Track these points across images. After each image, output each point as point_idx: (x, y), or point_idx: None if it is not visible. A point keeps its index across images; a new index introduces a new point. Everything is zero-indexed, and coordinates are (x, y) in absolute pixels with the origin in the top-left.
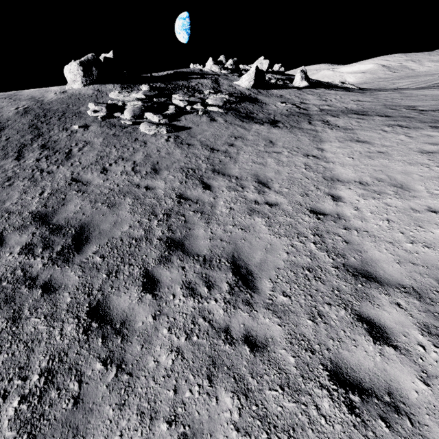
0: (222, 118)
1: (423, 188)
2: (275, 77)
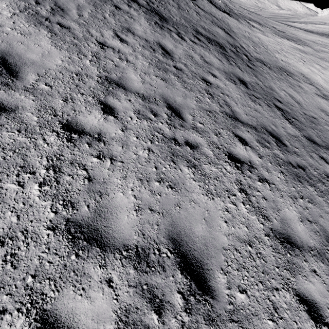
0: None
1: (294, 57)
2: None
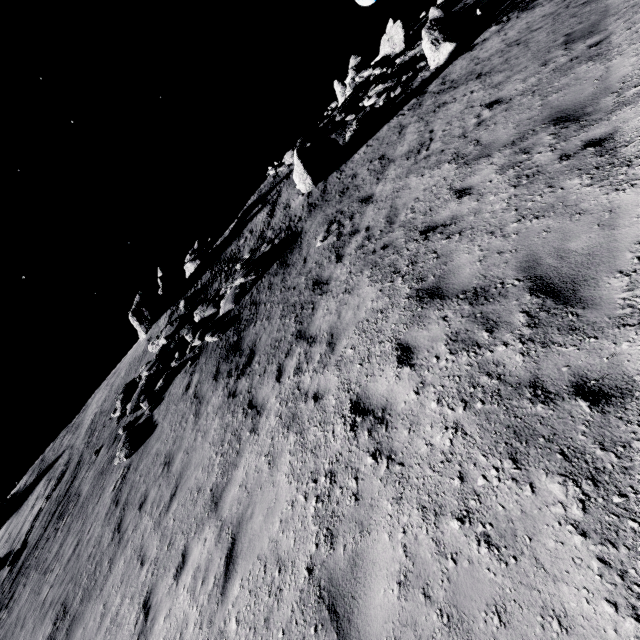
0: (200, 374)
1: None
2: (392, 79)
